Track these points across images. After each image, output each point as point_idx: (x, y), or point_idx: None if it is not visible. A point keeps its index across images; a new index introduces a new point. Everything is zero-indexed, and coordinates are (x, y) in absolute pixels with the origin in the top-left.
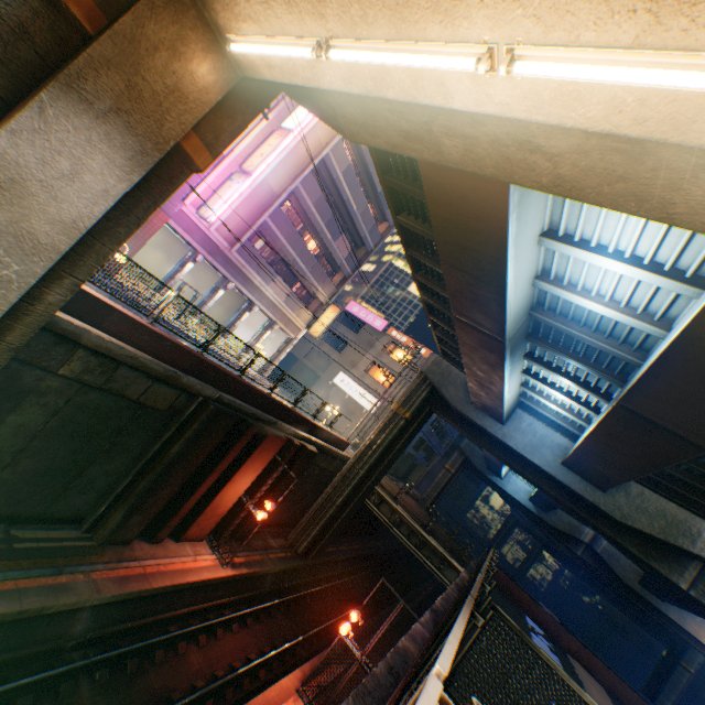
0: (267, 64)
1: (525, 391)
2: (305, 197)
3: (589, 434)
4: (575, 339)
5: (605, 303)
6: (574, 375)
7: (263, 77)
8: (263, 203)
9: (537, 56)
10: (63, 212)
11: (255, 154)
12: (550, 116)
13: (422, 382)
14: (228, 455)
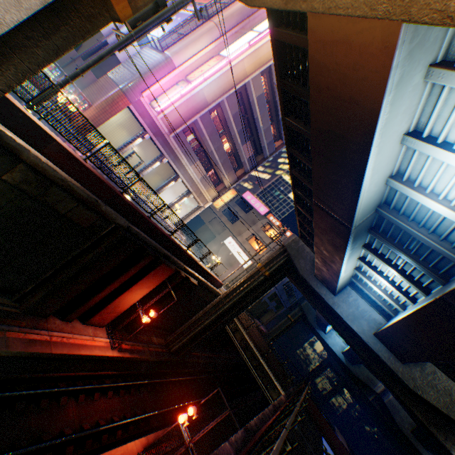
0: None
1: (358, 274)
2: (227, 109)
3: (405, 317)
4: (411, 238)
5: (451, 207)
6: (401, 268)
7: None
8: (197, 107)
9: None
10: None
11: (197, 70)
12: None
13: (282, 253)
14: (129, 271)
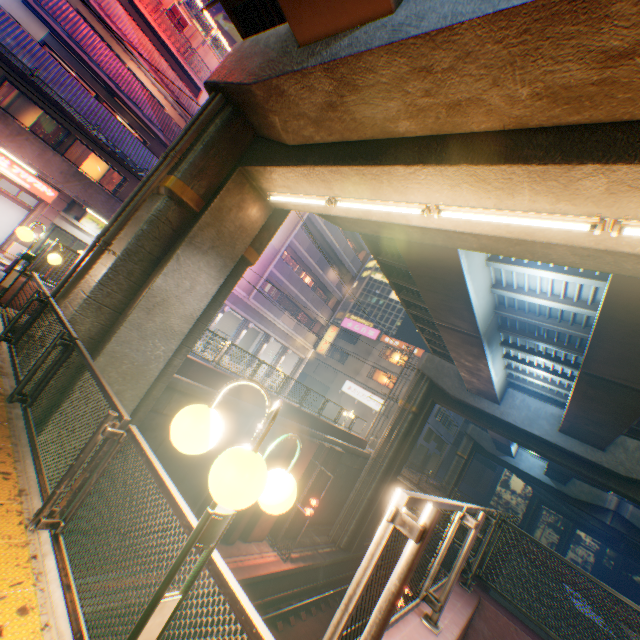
0: (293, 204)
1: (510, 372)
2: (298, 247)
3: (570, 400)
4: (536, 326)
5: (548, 298)
6: (545, 353)
7: (290, 209)
8: (268, 258)
9: (451, 209)
10: (186, 310)
11: None
12: (465, 229)
13: (420, 378)
14: (277, 462)
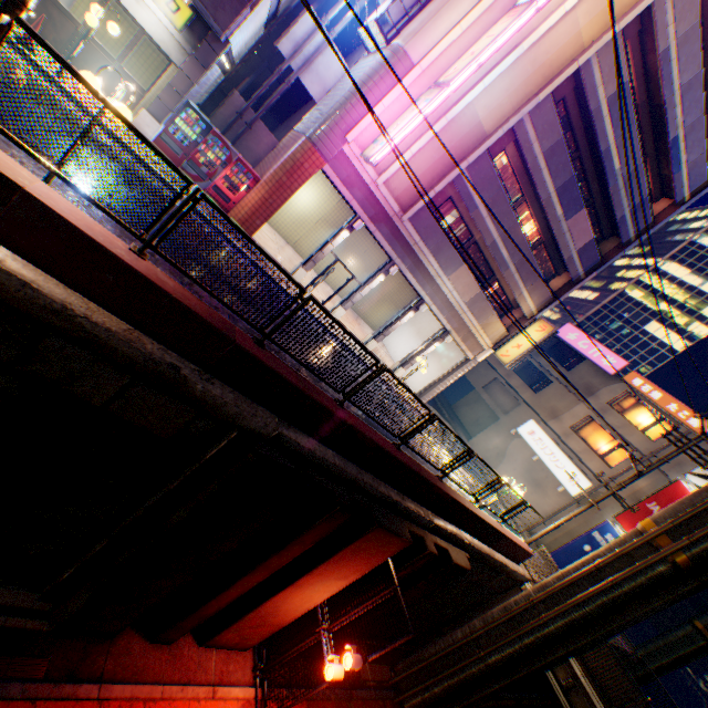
0: None
1: None
2: (531, 140)
3: None
4: None
5: None
6: None
7: None
8: (461, 147)
9: None
10: None
11: (460, 58)
12: None
13: None
14: (286, 546)
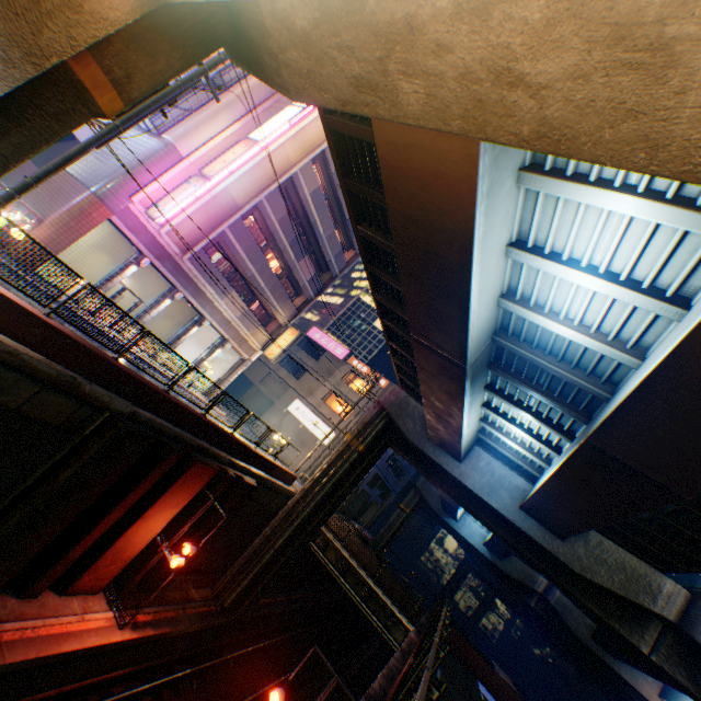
0: None
1: (485, 426)
2: (270, 213)
3: (552, 476)
4: (539, 369)
5: (574, 327)
6: (536, 409)
7: None
8: (224, 212)
9: None
10: None
11: (217, 160)
12: None
13: (379, 413)
14: (140, 485)
